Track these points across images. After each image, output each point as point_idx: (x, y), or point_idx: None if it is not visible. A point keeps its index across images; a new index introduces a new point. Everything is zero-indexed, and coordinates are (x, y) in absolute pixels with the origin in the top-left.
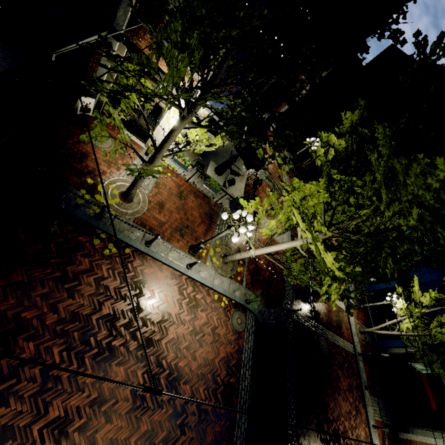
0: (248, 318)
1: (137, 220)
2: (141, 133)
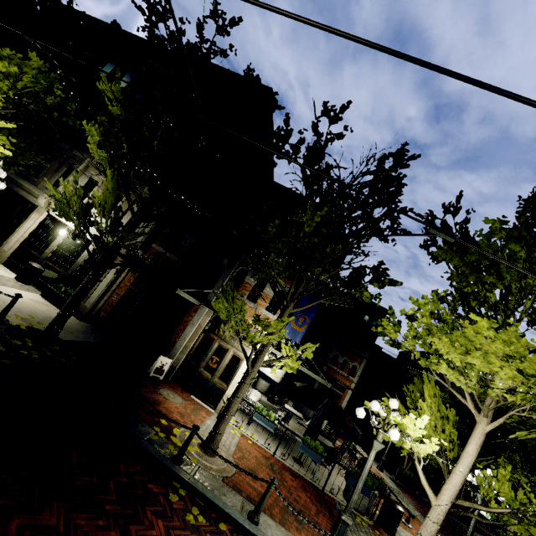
0: None
1: (226, 480)
2: (212, 396)
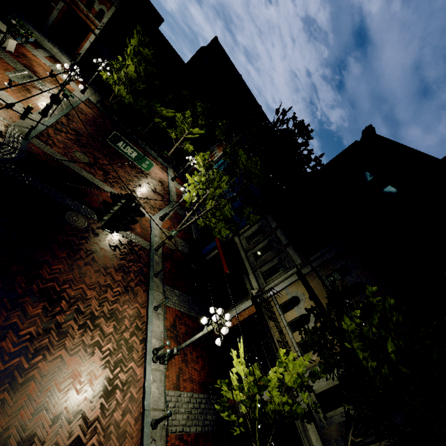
0: None
1: None
2: None
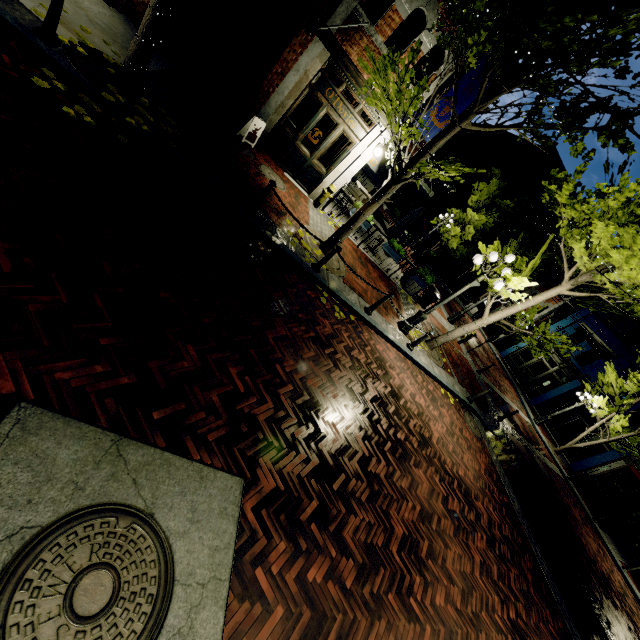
0: (477, 423)
1: (344, 281)
2: (307, 179)
